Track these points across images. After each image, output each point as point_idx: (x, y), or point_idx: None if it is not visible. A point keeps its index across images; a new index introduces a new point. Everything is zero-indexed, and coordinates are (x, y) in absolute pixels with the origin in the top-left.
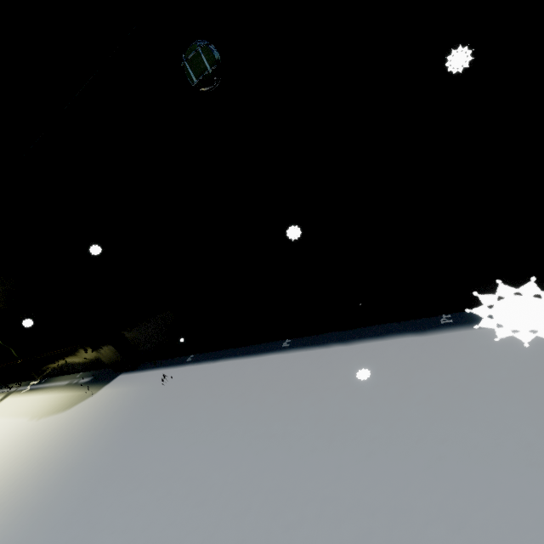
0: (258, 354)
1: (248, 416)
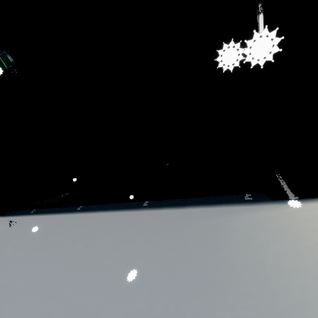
0: (64, 212)
1: (40, 249)
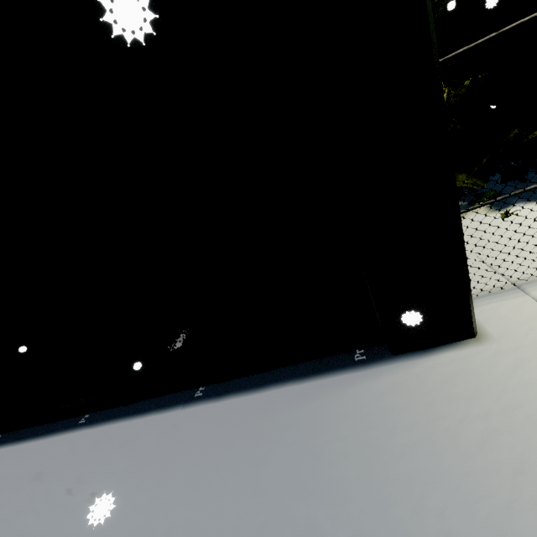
0: (55, 432)
1: (1, 518)
